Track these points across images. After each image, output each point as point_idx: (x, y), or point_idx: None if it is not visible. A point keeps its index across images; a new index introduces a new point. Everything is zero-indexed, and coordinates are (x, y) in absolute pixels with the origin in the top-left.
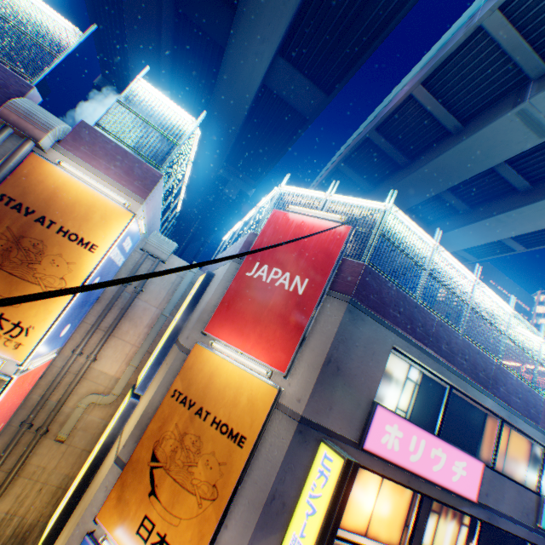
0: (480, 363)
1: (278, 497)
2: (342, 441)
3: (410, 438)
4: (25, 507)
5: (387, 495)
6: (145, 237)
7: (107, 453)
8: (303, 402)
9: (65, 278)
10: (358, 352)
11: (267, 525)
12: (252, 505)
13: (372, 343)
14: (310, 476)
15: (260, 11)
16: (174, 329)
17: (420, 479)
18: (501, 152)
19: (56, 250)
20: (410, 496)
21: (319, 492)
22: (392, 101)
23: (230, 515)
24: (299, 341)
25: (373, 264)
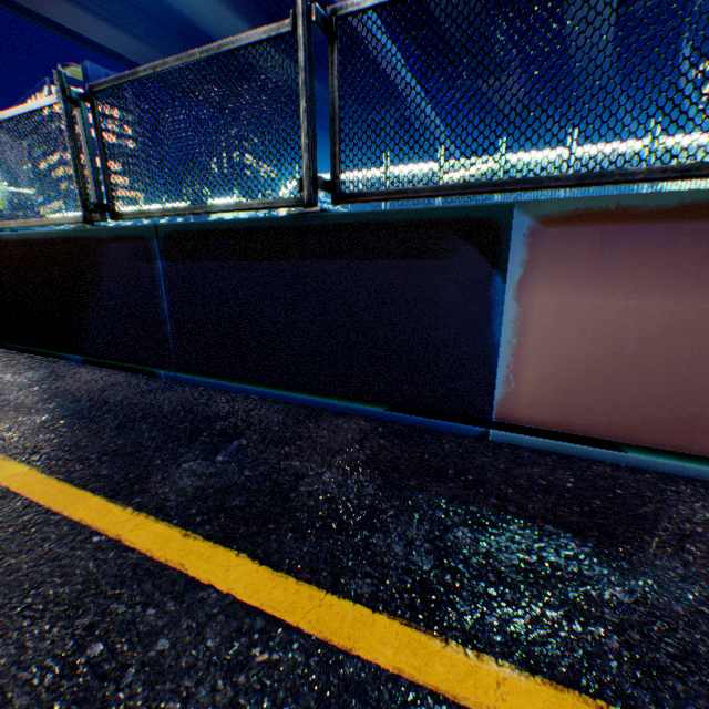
0: None
1: None
2: None
3: None
4: None
5: None
6: None
7: None
8: None
9: None
10: None
11: None
12: None
13: None
14: None
15: None
16: None
17: None
18: None
19: None
20: None
21: None
22: None
23: None
24: None
25: None
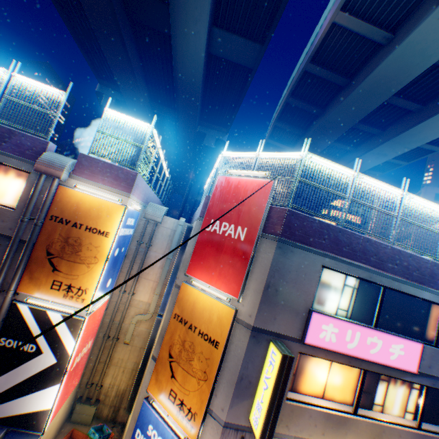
0: (413, 264)
1: (245, 378)
2: (288, 339)
3: (346, 332)
4: (118, 380)
5: (338, 370)
6: (144, 208)
7: (151, 350)
8: (253, 317)
9: (97, 257)
10: (291, 276)
11: (241, 395)
12: (229, 383)
13: (303, 267)
14: (265, 364)
15: (186, 0)
16: (173, 270)
17: (360, 360)
18: (436, 51)
19: (88, 241)
20: (358, 370)
21: (269, 375)
22: (319, 32)
23: (217, 389)
24: (244, 275)
25: (295, 206)
